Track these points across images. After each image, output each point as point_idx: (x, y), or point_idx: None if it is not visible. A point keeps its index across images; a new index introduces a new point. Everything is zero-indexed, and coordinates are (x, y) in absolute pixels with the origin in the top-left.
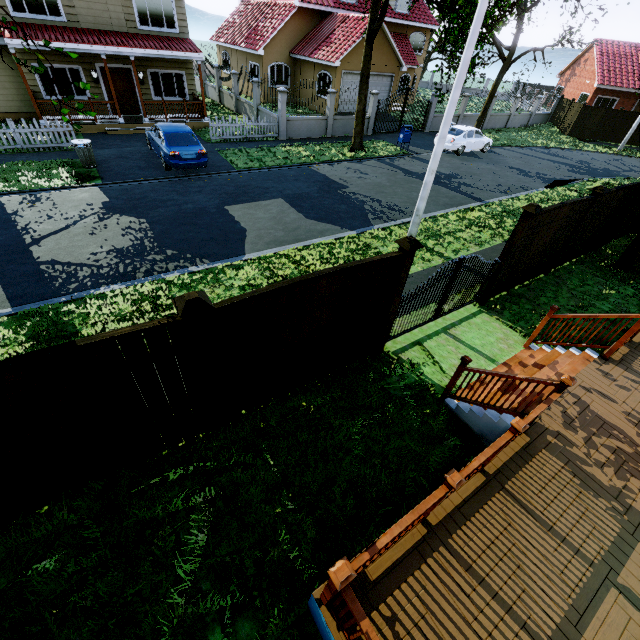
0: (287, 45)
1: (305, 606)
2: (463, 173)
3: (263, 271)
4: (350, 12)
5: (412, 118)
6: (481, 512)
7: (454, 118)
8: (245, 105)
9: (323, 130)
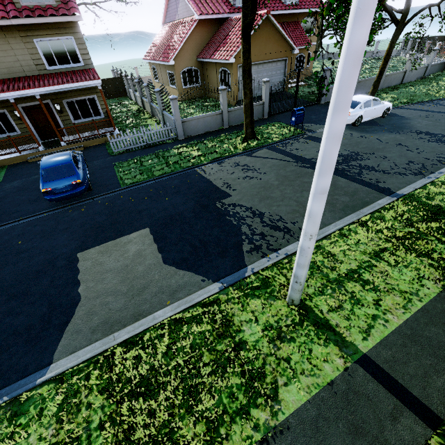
0: (194, 52)
1: None
2: (363, 150)
3: (48, 421)
4: None
5: (308, 92)
6: None
7: None
8: (156, 110)
9: (220, 123)
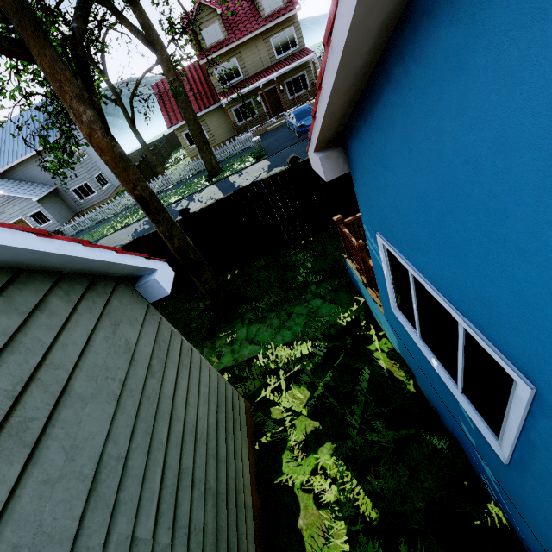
0: None
1: (349, 278)
2: None
3: None
4: None
5: None
6: None
7: None
8: None
9: None
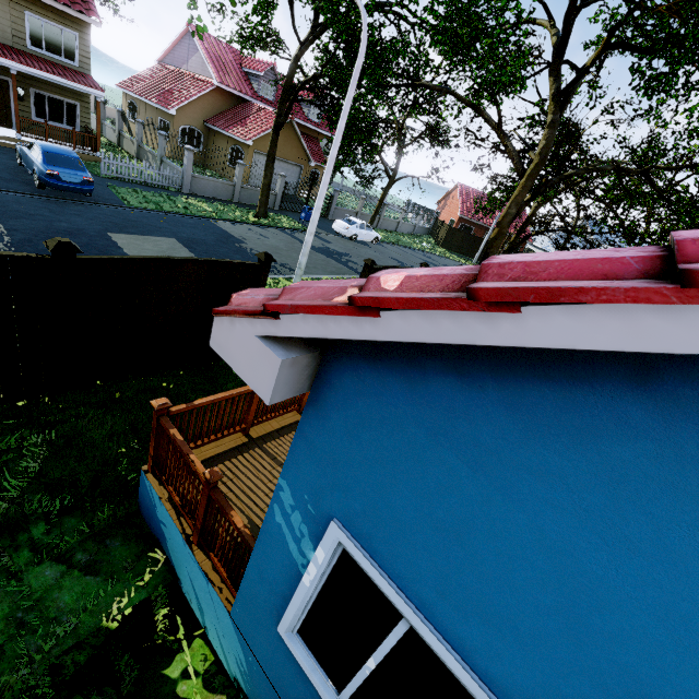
0: (202, 114)
1: (136, 505)
2: (353, 254)
3: None
4: (267, 106)
5: None
6: (293, 433)
7: (353, 213)
8: (148, 153)
9: (230, 194)
